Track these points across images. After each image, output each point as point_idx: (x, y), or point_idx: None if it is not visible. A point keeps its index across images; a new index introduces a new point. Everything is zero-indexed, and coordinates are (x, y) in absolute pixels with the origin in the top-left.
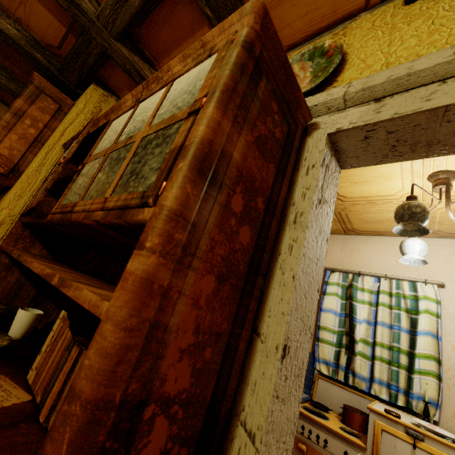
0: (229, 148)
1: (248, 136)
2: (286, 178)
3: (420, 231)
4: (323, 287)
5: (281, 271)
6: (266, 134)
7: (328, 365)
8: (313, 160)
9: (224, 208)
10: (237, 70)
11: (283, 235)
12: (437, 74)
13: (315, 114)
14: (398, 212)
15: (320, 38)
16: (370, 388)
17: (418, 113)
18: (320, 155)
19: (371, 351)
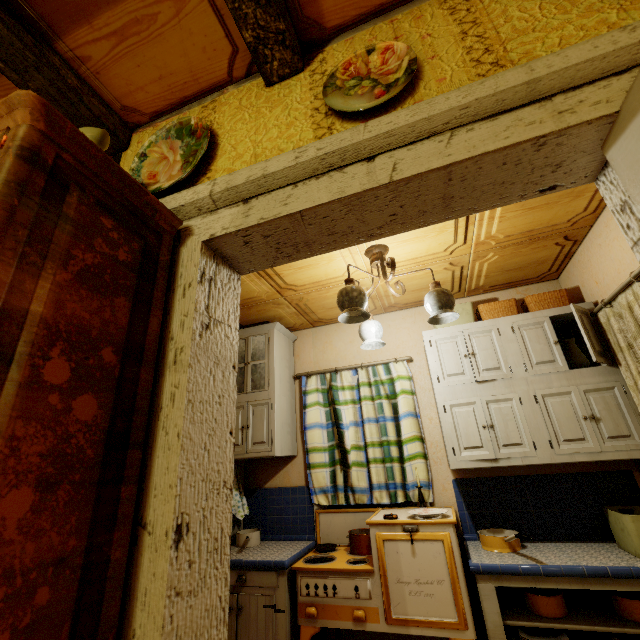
0: (18, 303)
1: (59, 275)
2: (156, 306)
3: (363, 315)
4: (302, 399)
5: (164, 431)
6: (98, 263)
7: (327, 493)
8: (190, 277)
9: (28, 387)
10: (10, 191)
11: (163, 383)
12: (288, 177)
13: (187, 216)
14: (339, 300)
15: (190, 108)
16: (372, 498)
17: (280, 218)
18: (196, 270)
19: (365, 456)
